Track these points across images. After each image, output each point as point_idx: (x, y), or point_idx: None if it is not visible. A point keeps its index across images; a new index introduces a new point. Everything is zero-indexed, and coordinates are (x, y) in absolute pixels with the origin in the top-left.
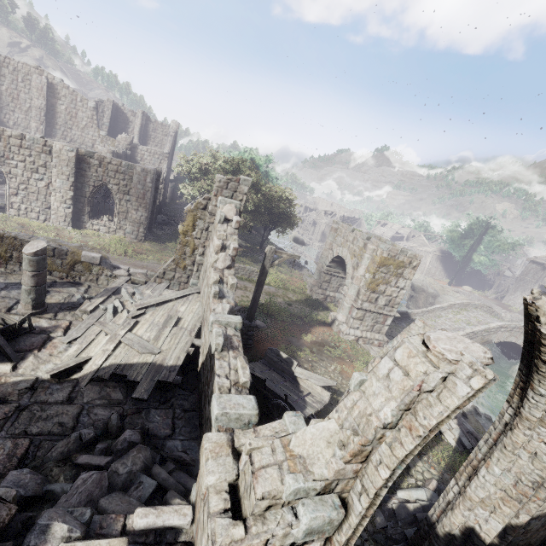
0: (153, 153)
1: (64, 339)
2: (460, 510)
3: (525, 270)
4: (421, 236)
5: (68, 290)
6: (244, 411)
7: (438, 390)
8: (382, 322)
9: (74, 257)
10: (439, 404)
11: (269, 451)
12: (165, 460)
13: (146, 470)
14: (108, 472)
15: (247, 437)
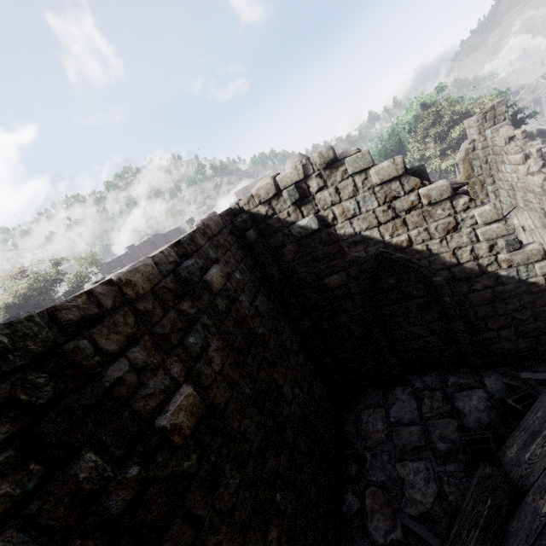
0: None
1: None
2: None
3: None
4: None
5: None
6: None
7: None
8: None
9: None
10: None
11: None
12: None
13: None
14: None
15: None
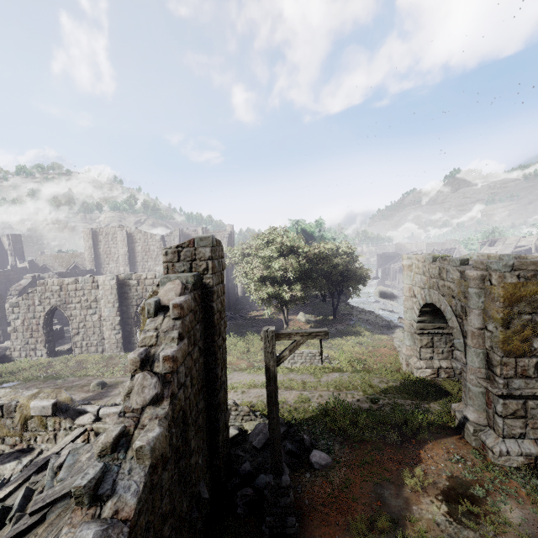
0: None
1: None
2: None
3: None
4: None
5: (3, 468)
6: None
7: None
8: None
9: (23, 411)
10: None
11: None
12: None
13: None
14: None
15: None
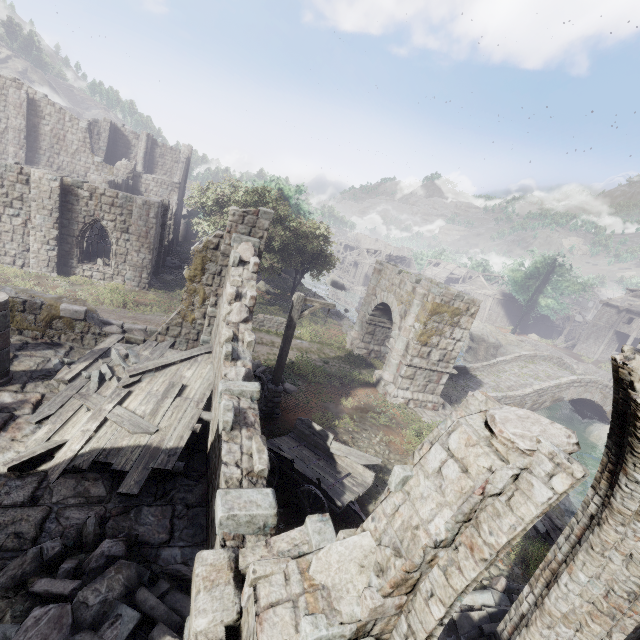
0: (160, 183)
1: (32, 419)
2: (537, 628)
3: (598, 313)
4: (479, 277)
5: (43, 353)
6: (258, 511)
7: (508, 492)
8: (436, 381)
9: (51, 311)
10: (510, 514)
11: (280, 580)
12: (157, 577)
13: (127, 596)
14: (73, 603)
15: (256, 553)
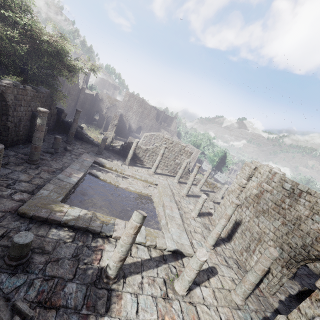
0: (171, 131)
1: None
2: None
3: None
4: None
5: (216, 193)
6: None
7: None
8: None
9: (216, 185)
10: None
11: None
12: None
13: None
14: None
15: None
